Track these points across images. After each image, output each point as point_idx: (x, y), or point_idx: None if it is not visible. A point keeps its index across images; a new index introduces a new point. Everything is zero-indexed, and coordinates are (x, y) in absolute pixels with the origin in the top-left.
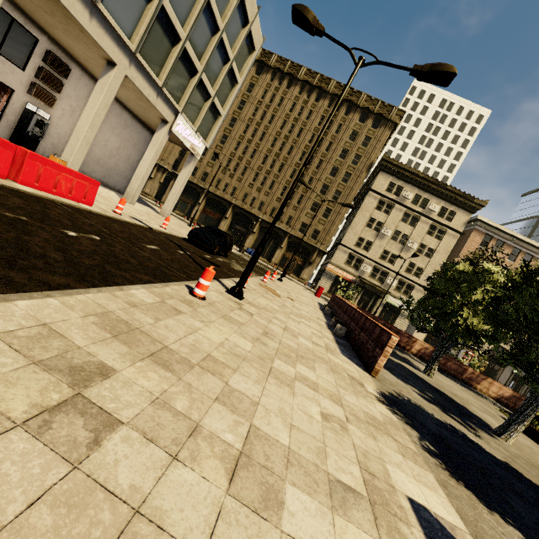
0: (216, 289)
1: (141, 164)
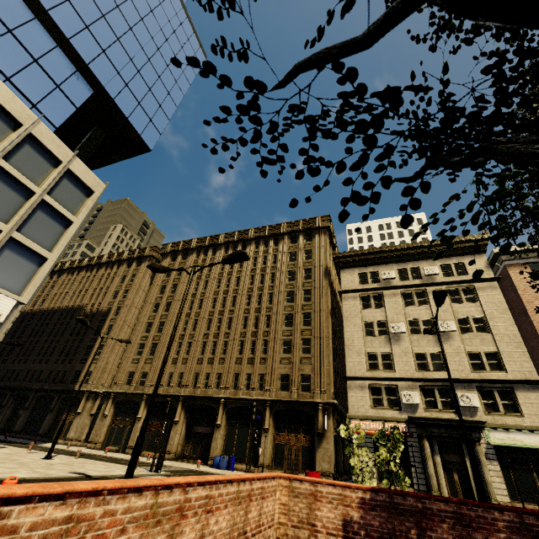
0: None
1: None
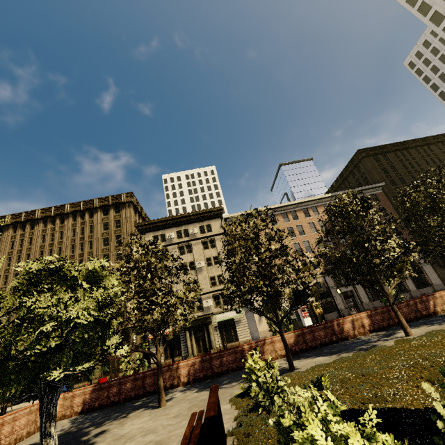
0: None
1: None
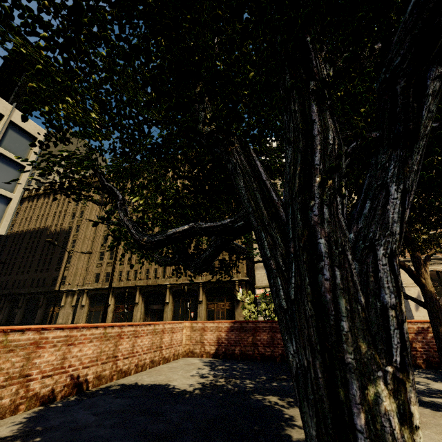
0: None
1: None
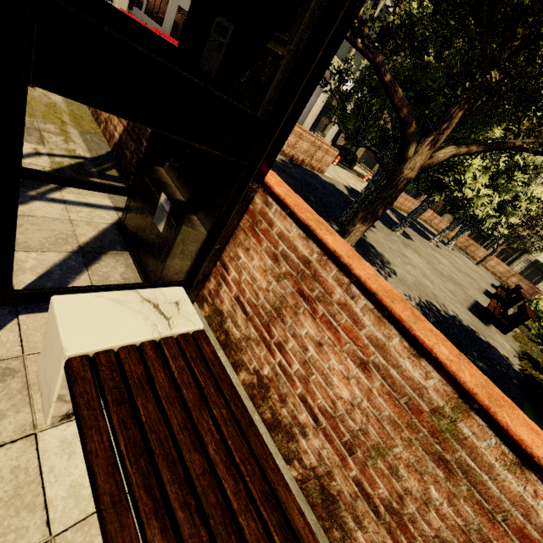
0: None
1: (314, 107)
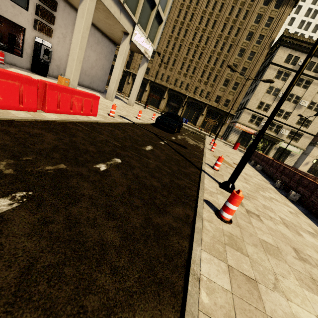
0: (215, 188)
1: (114, 71)
